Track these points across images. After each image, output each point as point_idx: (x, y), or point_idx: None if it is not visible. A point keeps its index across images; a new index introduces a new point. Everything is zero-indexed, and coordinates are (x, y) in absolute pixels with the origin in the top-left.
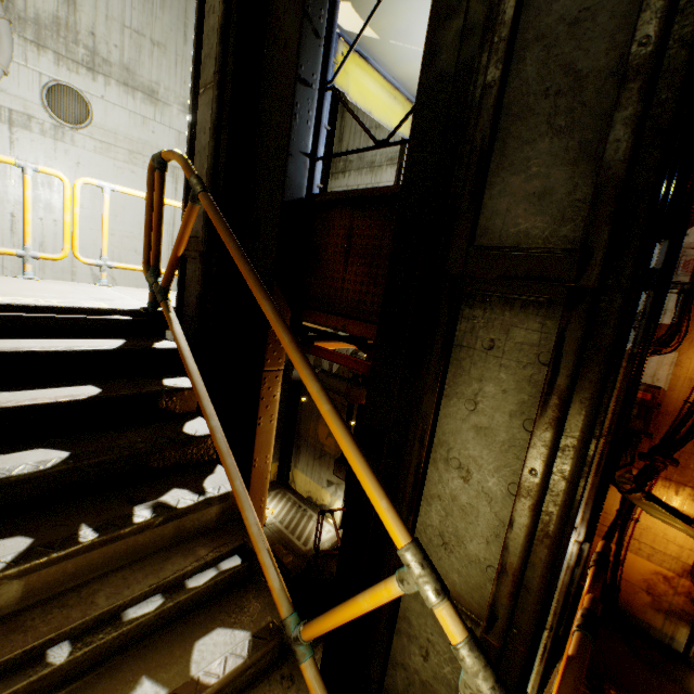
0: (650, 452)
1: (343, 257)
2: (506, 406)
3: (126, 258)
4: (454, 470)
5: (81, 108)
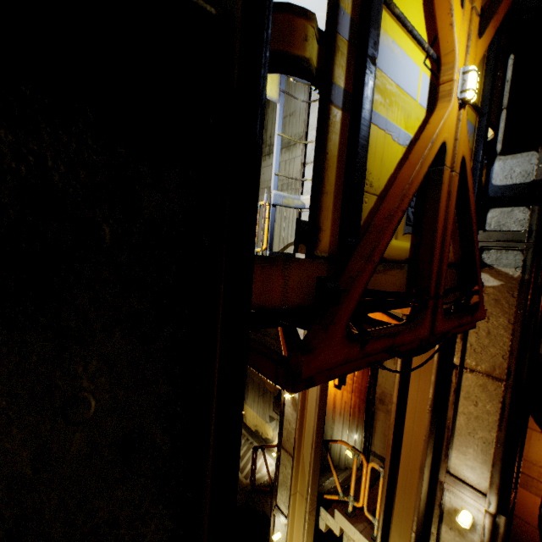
0: None
1: None
2: None
3: None
4: None
5: None
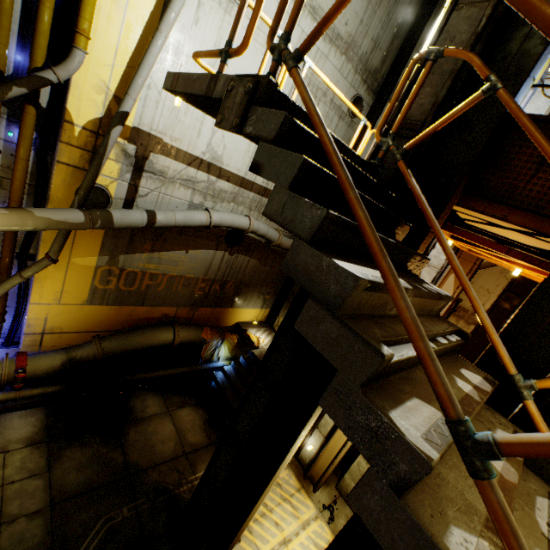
0: None
1: (535, 165)
2: None
3: None
4: None
5: None
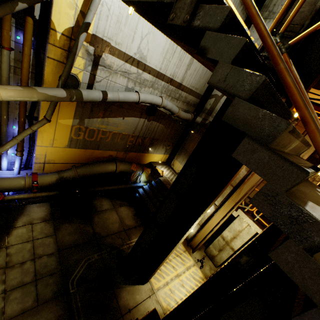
0: None
1: None
2: None
3: (156, 33)
4: None
5: None
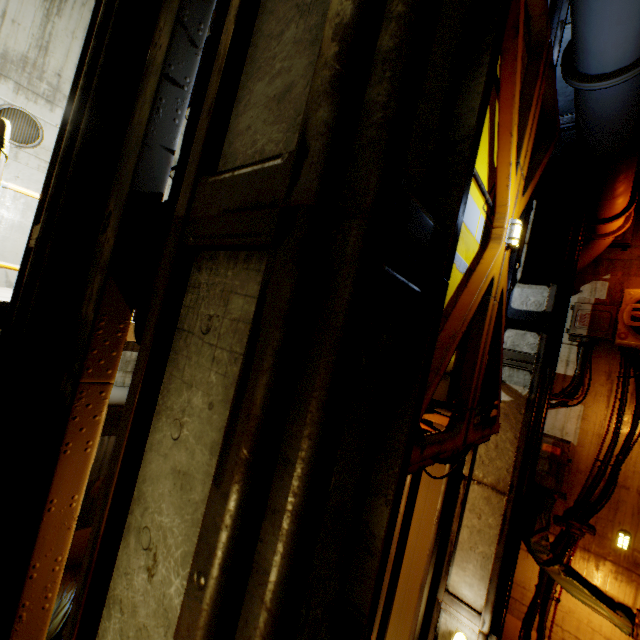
0: (565, 516)
1: None
2: (210, 432)
3: None
4: (143, 551)
5: (32, 131)
